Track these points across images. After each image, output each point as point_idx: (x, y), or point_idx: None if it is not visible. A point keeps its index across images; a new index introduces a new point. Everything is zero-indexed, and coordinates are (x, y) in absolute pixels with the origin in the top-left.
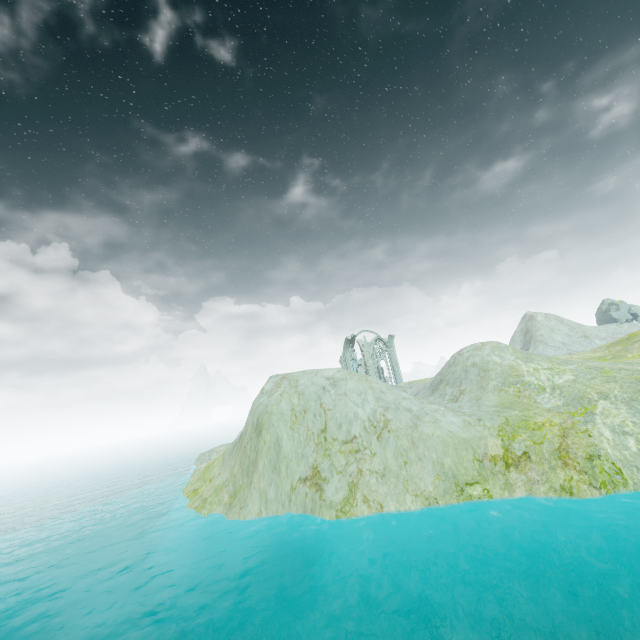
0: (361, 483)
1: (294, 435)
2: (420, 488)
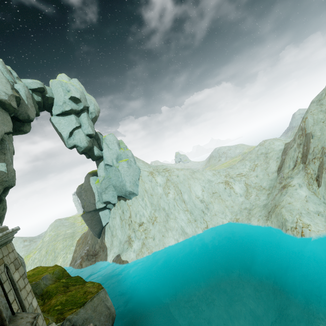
0: None
1: None
2: None
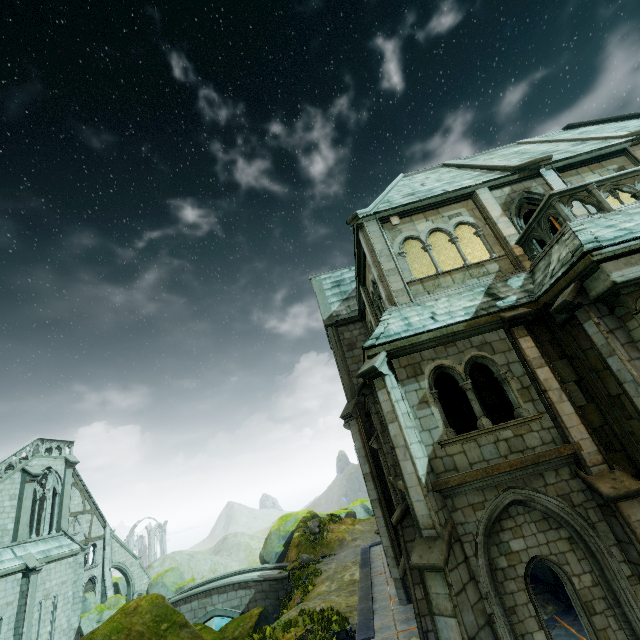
0: None
1: None
2: None
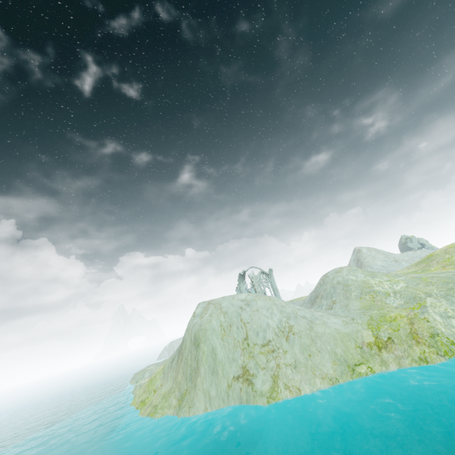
0: (280, 374)
1: (225, 344)
2: (324, 372)
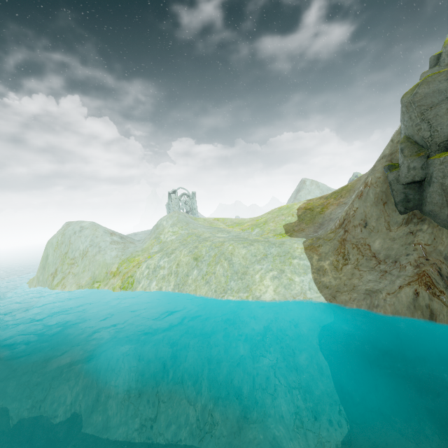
0: (66, 277)
1: (55, 254)
2: (80, 282)
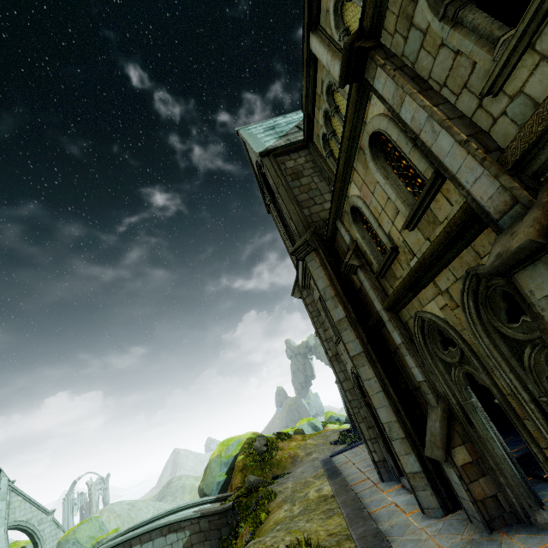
0: None
1: None
2: None
